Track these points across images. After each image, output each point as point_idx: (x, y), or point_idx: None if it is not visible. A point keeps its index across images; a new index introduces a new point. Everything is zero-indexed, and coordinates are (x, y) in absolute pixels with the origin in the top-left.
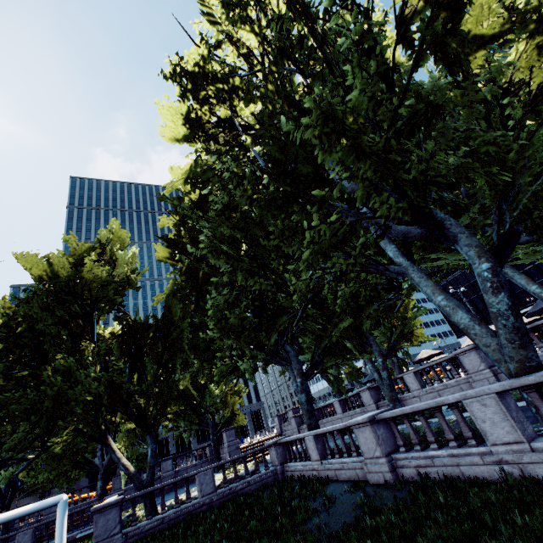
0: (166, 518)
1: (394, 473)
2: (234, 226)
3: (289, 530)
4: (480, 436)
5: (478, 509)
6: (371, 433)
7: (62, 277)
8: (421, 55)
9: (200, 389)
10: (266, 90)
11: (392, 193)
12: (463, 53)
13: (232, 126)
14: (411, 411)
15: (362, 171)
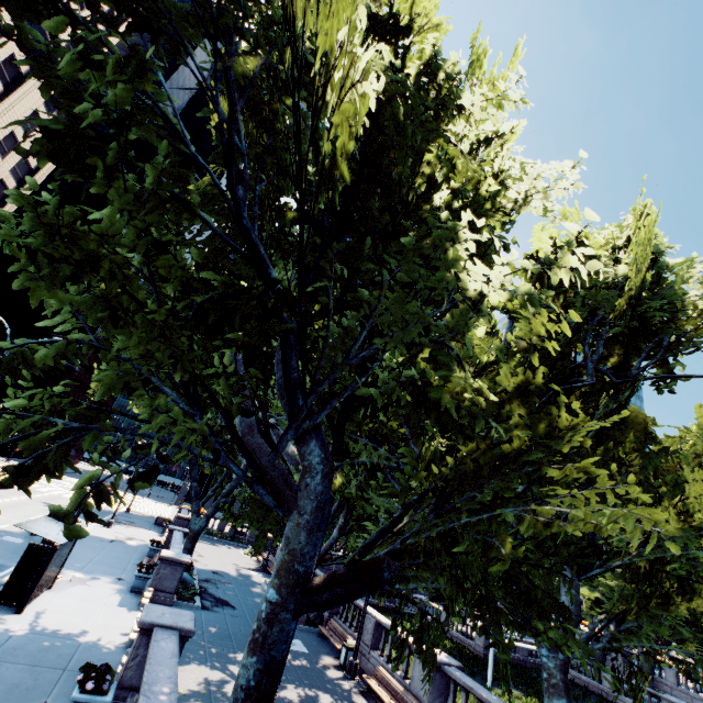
0: None
1: None
2: None
3: None
4: None
5: None
6: None
7: None
8: None
9: None
10: None
11: None
12: None
13: None
14: None
15: None
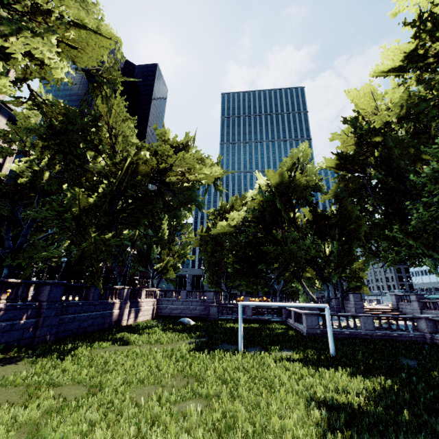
0: (343, 332)
1: None
2: None
3: None
4: None
5: None
6: None
7: (284, 184)
8: None
9: None
10: None
11: None
12: None
13: None
14: None
15: None
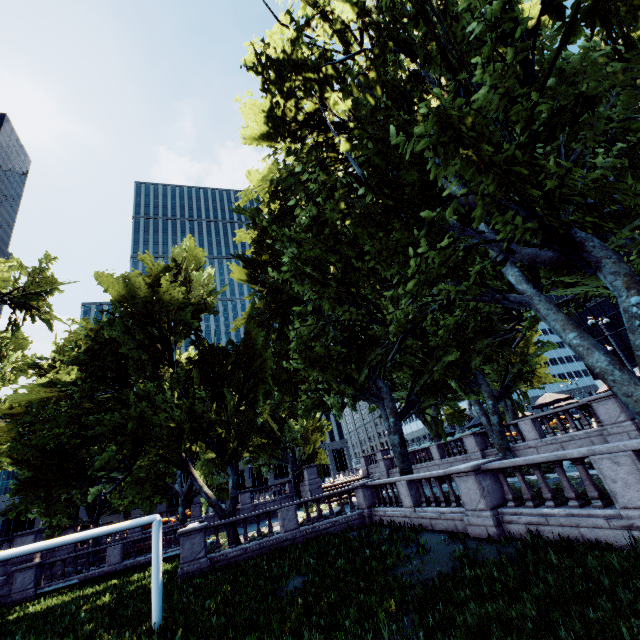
0: (249, 549)
1: (500, 528)
2: (324, 246)
3: (379, 573)
4: (608, 497)
5: (597, 573)
6: (474, 483)
7: (140, 299)
8: (570, 28)
9: (279, 423)
10: (365, 79)
11: (519, 210)
12: (634, 7)
13: (321, 124)
14: (525, 463)
15: (483, 185)
